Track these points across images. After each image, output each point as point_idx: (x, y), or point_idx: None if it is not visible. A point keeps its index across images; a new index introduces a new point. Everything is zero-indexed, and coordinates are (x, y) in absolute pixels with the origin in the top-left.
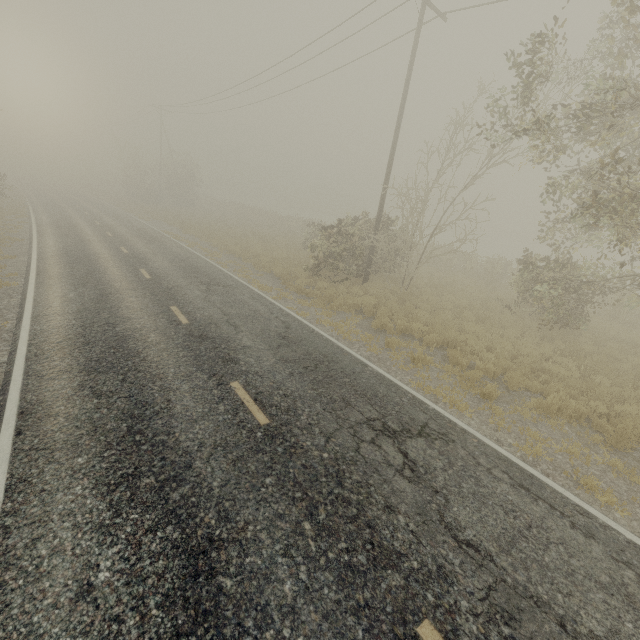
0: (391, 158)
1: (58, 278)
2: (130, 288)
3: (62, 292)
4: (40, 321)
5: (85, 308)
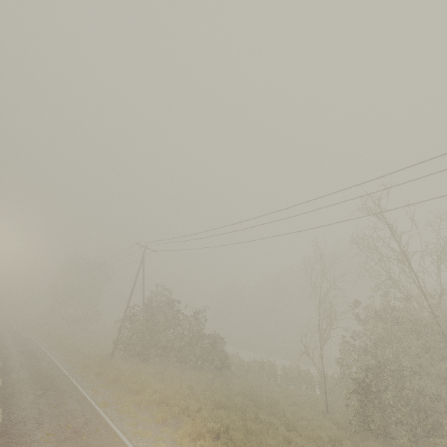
0: None
1: None
2: None
3: None
4: None
5: None
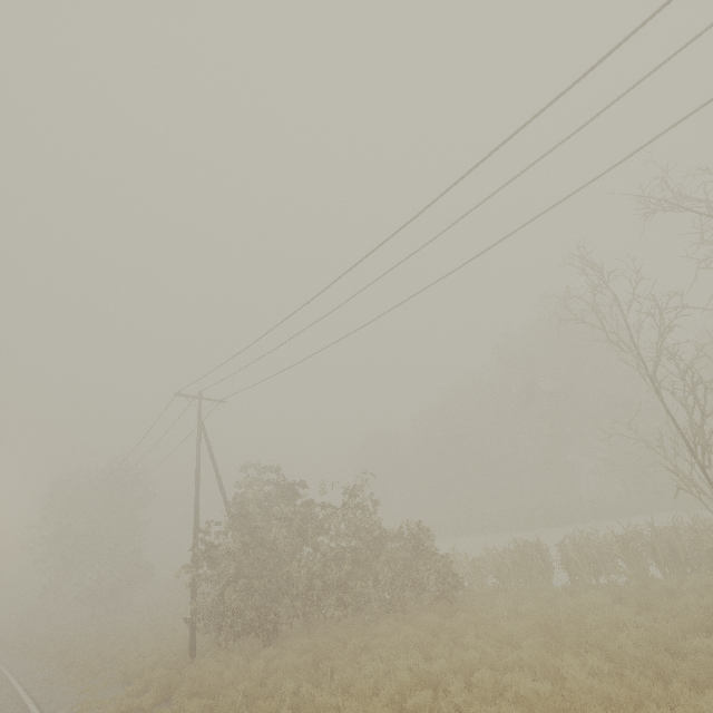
0: None
1: None
2: None
3: None
4: None
5: None
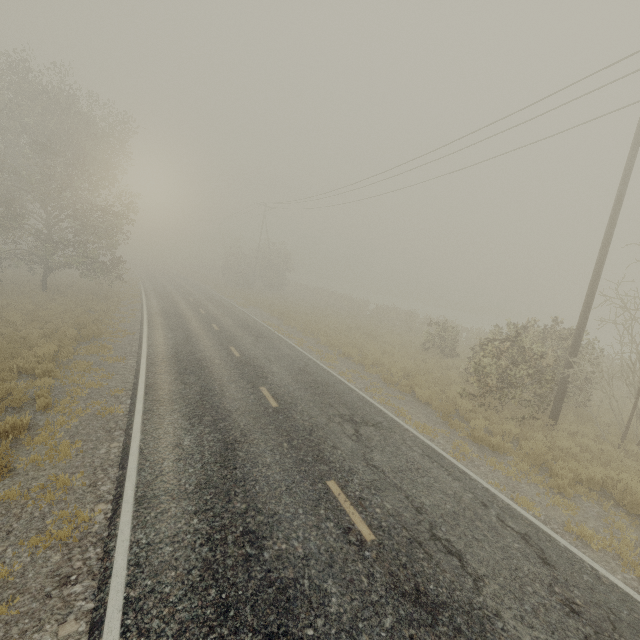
0: (602, 257)
1: (169, 402)
2: (258, 429)
3: (175, 434)
4: (146, 514)
5: (208, 479)
